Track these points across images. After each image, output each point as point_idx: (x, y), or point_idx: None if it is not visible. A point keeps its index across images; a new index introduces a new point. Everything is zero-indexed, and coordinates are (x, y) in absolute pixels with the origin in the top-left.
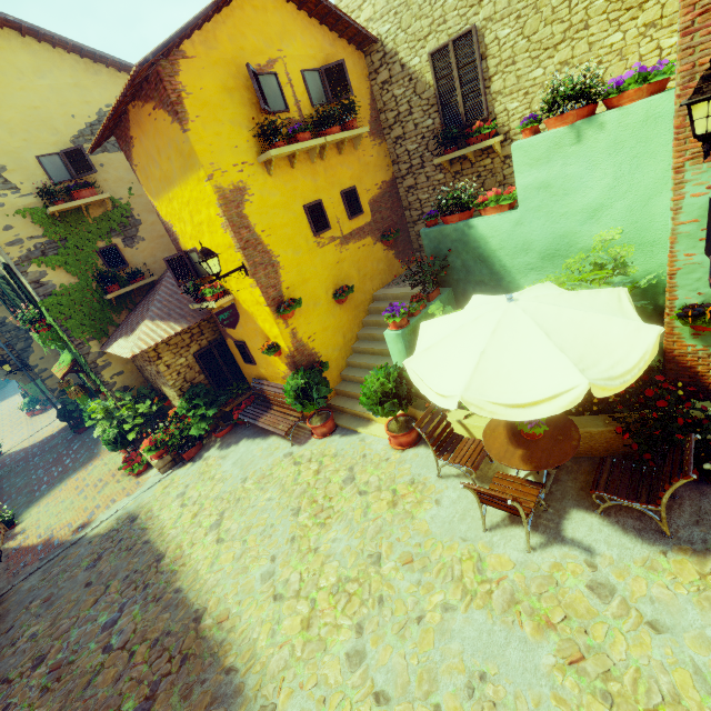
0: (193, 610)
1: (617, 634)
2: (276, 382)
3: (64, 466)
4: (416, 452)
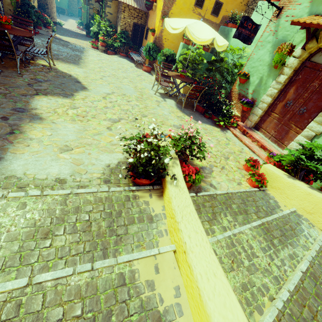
0: (81, 58)
1: (151, 102)
2: None
3: (77, 37)
4: None
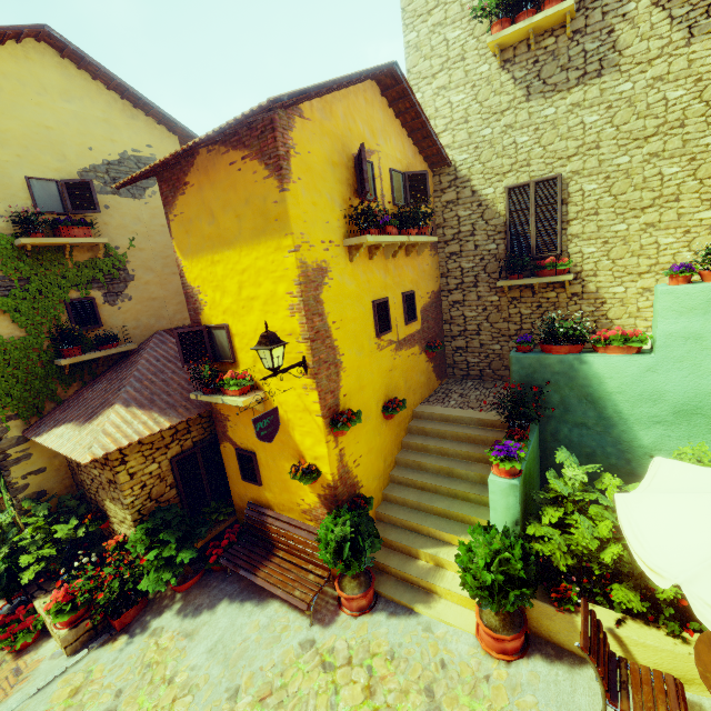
0: None
1: None
2: (286, 514)
3: None
4: (532, 669)
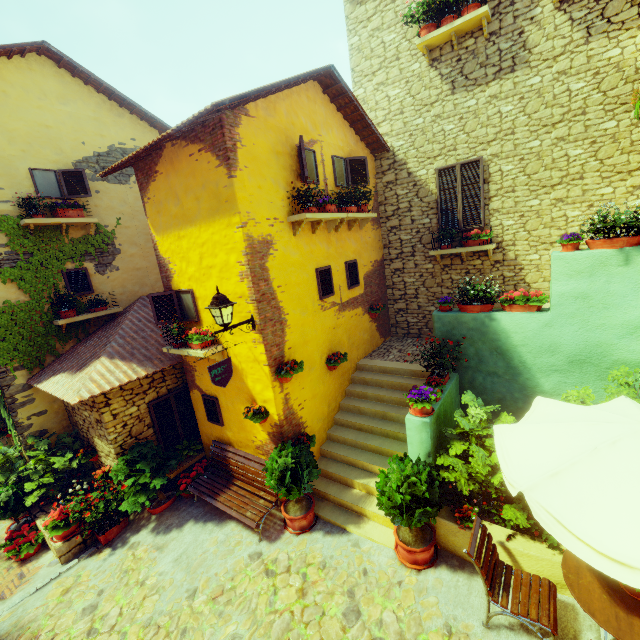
0: None
1: None
2: (244, 450)
3: None
4: (437, 576)
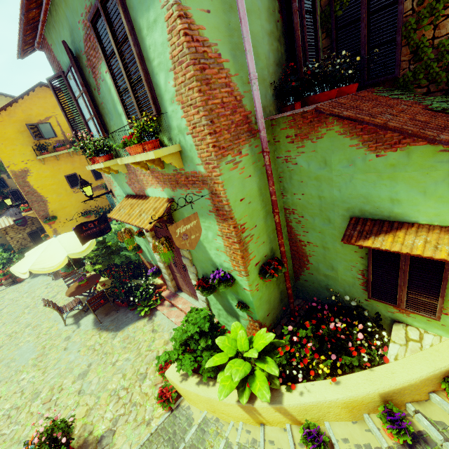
0: None
1: (56, 351)
2: None
3: None
4: None
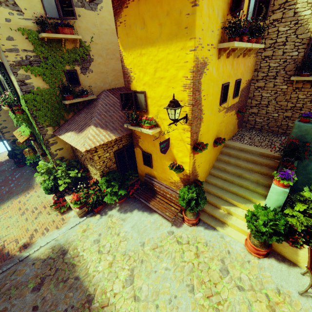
0: None
1: None
2: (162, 181)
3: (10, 188)
4: (270, 263)
